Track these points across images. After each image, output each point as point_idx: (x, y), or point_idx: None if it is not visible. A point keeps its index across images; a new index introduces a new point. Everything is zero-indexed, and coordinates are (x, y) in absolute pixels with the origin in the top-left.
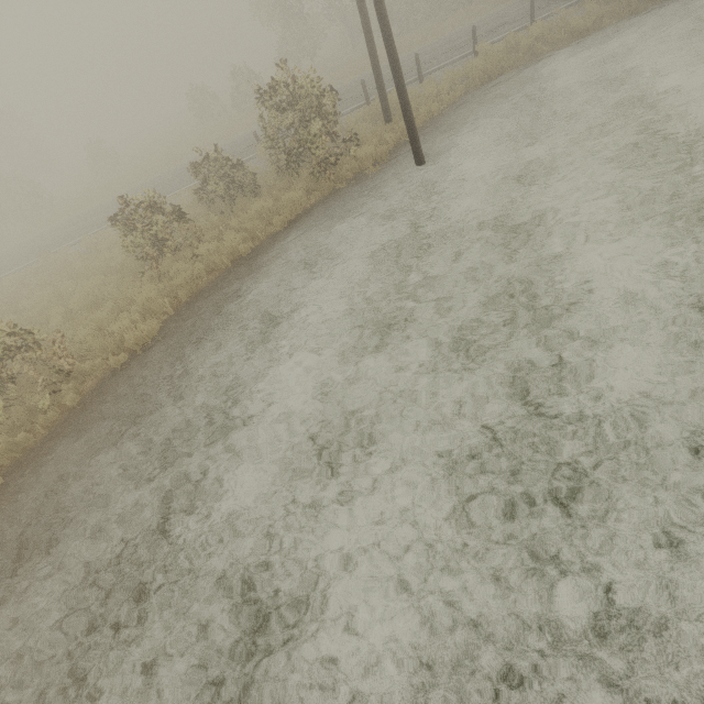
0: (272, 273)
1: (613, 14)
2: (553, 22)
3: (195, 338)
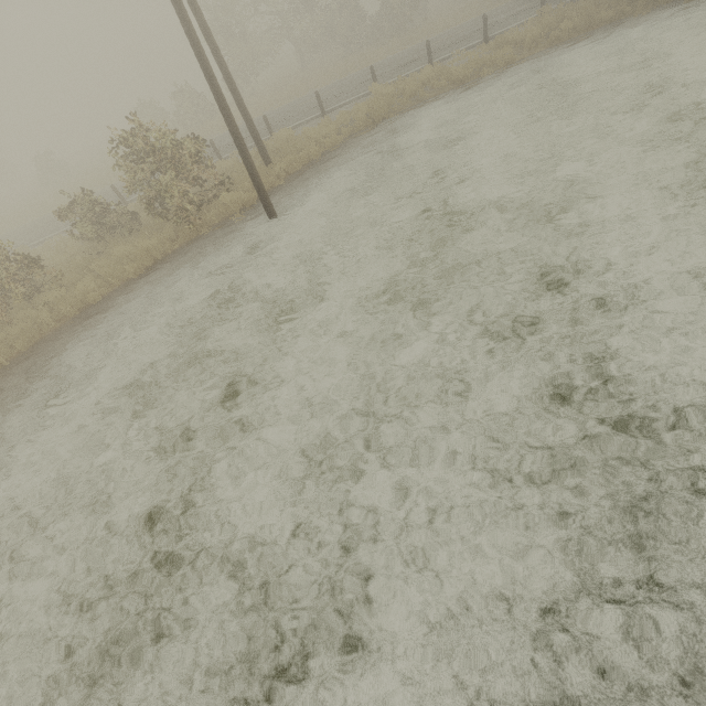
0: (103, 326)
1: (493, 63)
2: (450, 64)
3: (8, 395)
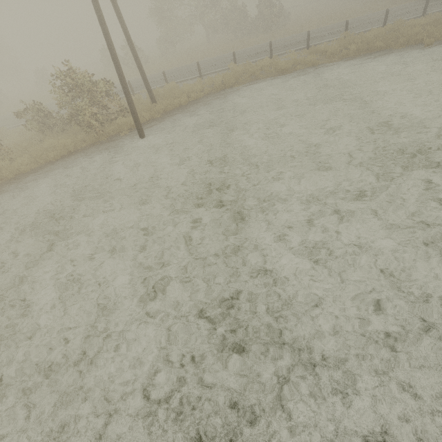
0: (22, 188)
1: (305, 63)
2: (283, 58)
3: None
